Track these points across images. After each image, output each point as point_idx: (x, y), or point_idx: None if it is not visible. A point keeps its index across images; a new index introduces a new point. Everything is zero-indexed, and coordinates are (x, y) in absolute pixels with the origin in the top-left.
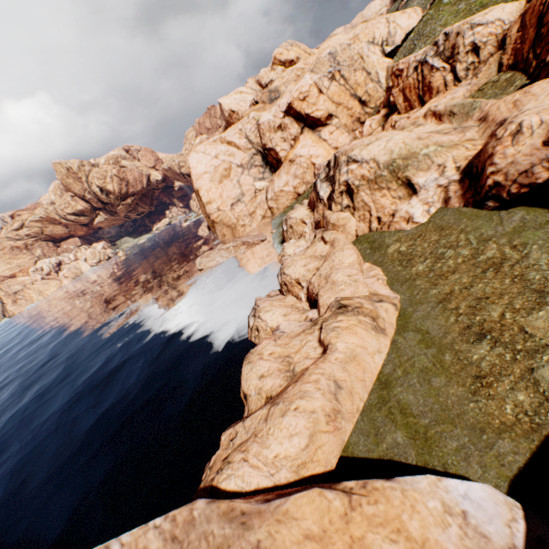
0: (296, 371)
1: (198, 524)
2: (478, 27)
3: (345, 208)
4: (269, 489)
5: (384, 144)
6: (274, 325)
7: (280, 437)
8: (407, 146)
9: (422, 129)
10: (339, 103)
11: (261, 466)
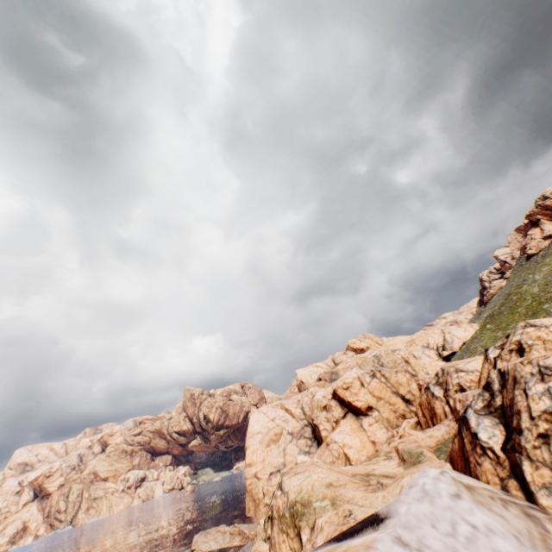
0: None
1: None
2: (460, 372)
3: (268, 538)
4: None
5: (302, 479)
6: None
7: None
8: (312, 489)
9: (385, 463)
10: (380, 396)
11: None
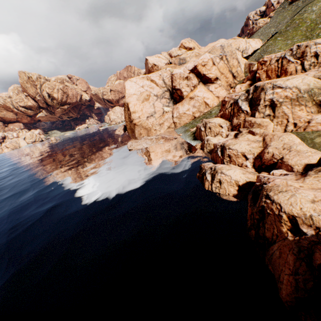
0: None
1: None
2: (319, 45)
3: (266, 116)
4: None
5: (301, 80)
6: (238, 179)
7: None
8: (318, 82)
9: None
10: (222, 73)
11: None
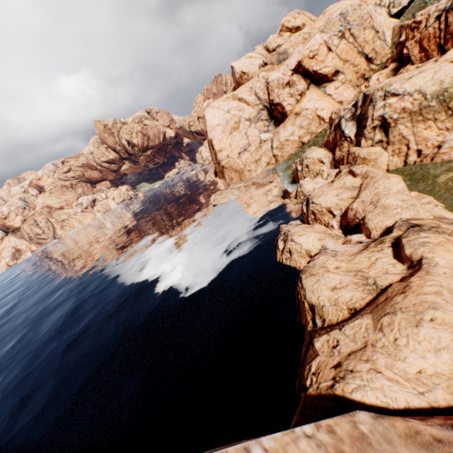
0: (381, 285)
1: (376, 444)
2: None
3: (376, 143)
4: (425, 410)
5: (431, 75)
6: (310, 248)
7: (418, 349)
8: None
9: None
10: (346, 60)
11: (400, 381)
